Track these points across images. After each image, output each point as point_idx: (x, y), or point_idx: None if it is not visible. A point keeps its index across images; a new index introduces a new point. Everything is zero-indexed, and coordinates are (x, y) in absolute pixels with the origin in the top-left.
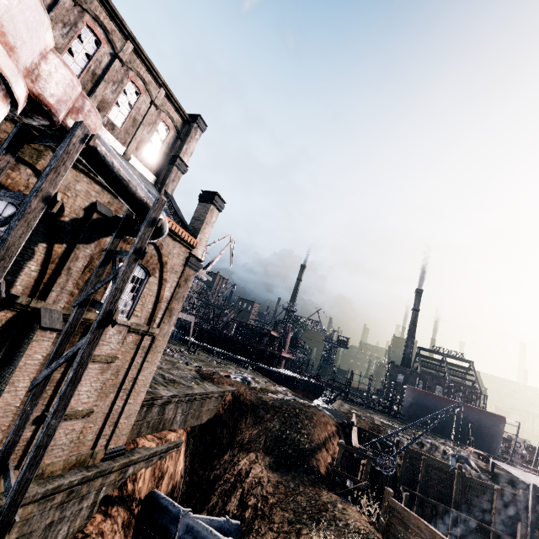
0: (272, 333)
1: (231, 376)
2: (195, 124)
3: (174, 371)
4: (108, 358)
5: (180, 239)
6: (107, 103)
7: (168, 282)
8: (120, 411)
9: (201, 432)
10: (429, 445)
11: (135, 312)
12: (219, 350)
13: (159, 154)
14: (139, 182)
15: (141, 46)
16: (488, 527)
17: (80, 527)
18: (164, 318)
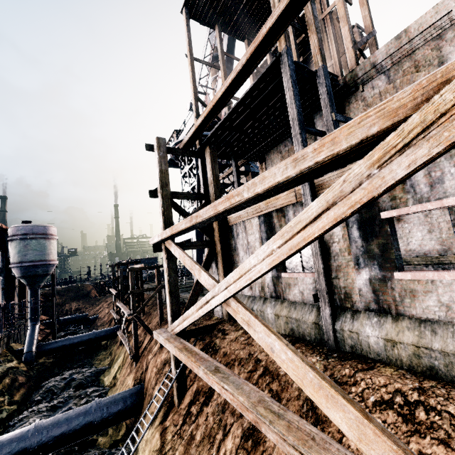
0: None
1: None
2: None
3: None
4: None
5: None
6: None
7: None
8: None
9: None
10: None
11: None
12: None
13: None
14: None
15: None
16: None
17: None
18: None
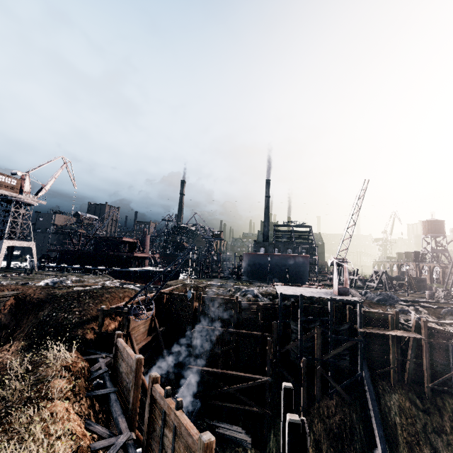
0: (125, 240)
1: (30, 283)
2: None
3: None
4: None
5: None
6: None
7: None
8: None
9: None
10: (235, 289)
11: None
12: (77, 267)
13: None
14: None
15: None
16: (253, 333)
17: None
18: None
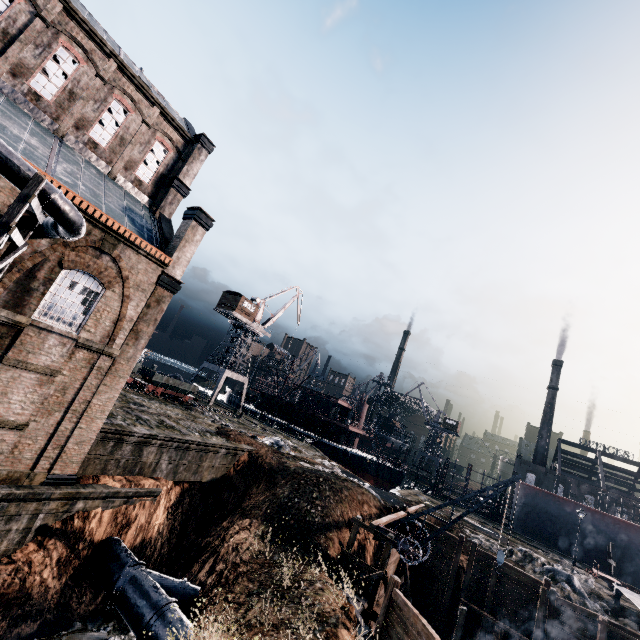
0: (340, 403)
1: (258, 438)
2: (199, 144)
3: (185, 422)
4: (46, 369)
5: (146, 254)
6: (88, 121)
7: (132, 300)
8: (68, 434)
9: (202, 492)
10: (522, 554)
11: (86, 326)
12: (277, 420)
13: (155, 176)
14: (26, 163)
15: (125, 64)
16: None
17: (7, 551)
18: (128, 340)
